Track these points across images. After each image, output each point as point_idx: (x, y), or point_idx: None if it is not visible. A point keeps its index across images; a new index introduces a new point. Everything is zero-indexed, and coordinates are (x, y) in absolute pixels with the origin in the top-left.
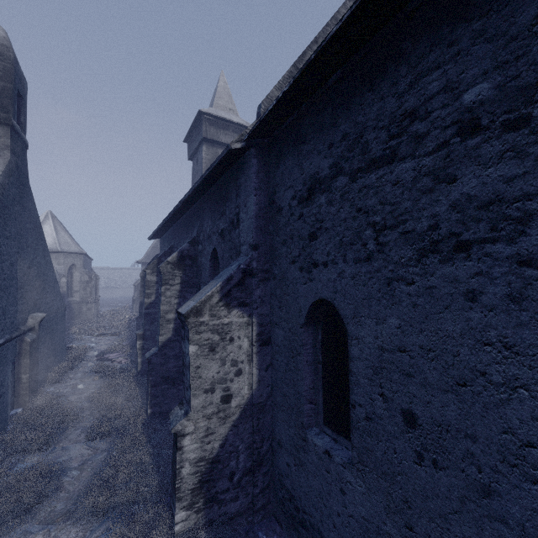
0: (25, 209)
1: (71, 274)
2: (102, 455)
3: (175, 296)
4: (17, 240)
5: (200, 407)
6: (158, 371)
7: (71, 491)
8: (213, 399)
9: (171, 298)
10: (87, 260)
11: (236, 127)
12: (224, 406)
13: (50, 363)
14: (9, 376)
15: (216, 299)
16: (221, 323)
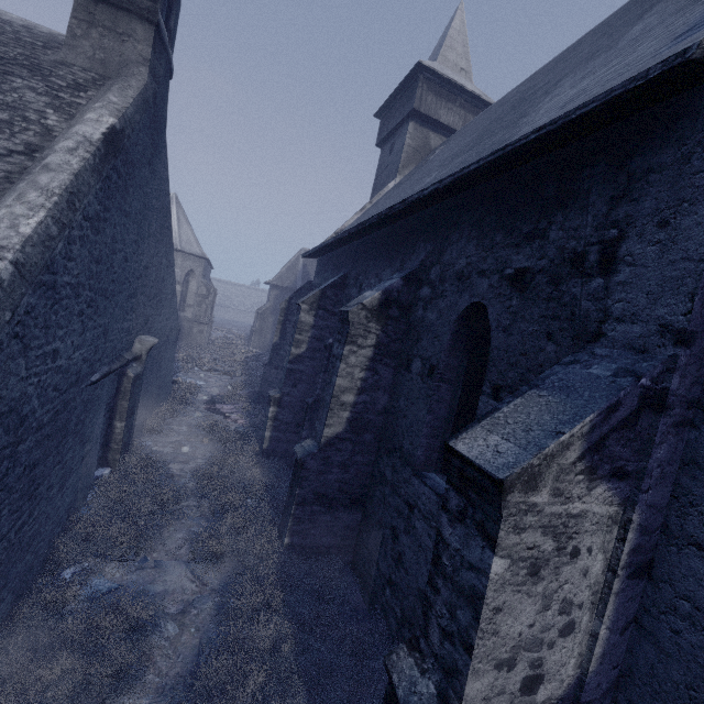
0: (155, 176)
1: (187, 282)
2: (213, 601)
3: (361, 366)
4: (137, 222)
5: (479, 698)
6: (311, 483)
7: (163, 673)
8: (508, 683)
9: (355, 369)
10: (207, 267)
11: (467, 99)
12: (523, 699)
13: (152, 403)
14: (100, 424)
15: (573, 454)
16: (566, 511)
